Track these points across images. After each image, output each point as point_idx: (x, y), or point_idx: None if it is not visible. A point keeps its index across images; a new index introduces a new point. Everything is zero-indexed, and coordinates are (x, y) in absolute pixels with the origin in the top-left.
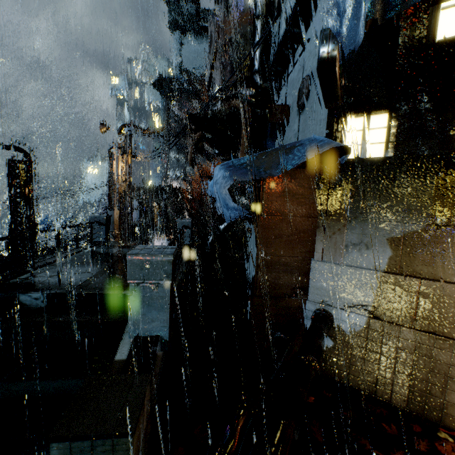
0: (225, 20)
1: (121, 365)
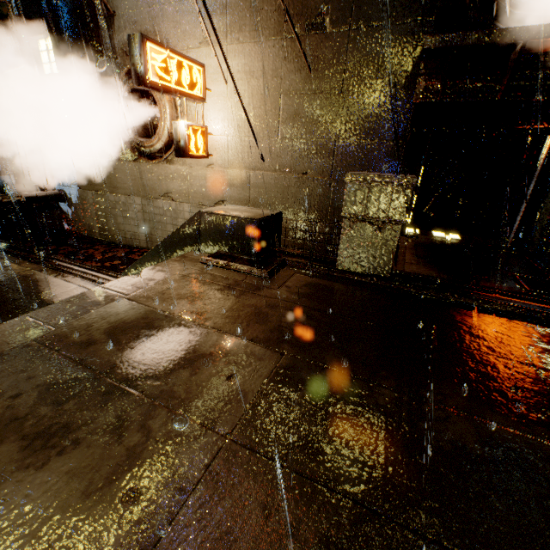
0: None
1: None
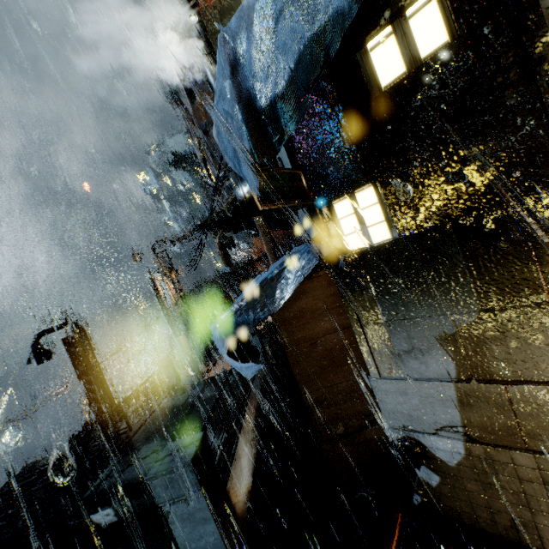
0: (192, 108)
1: None
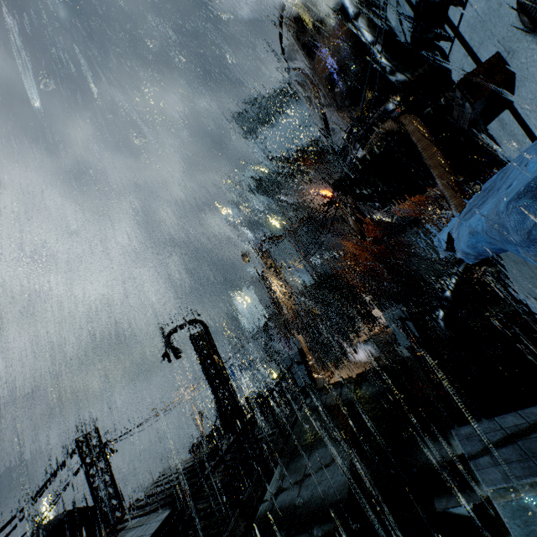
0: (311, 64)
1: None
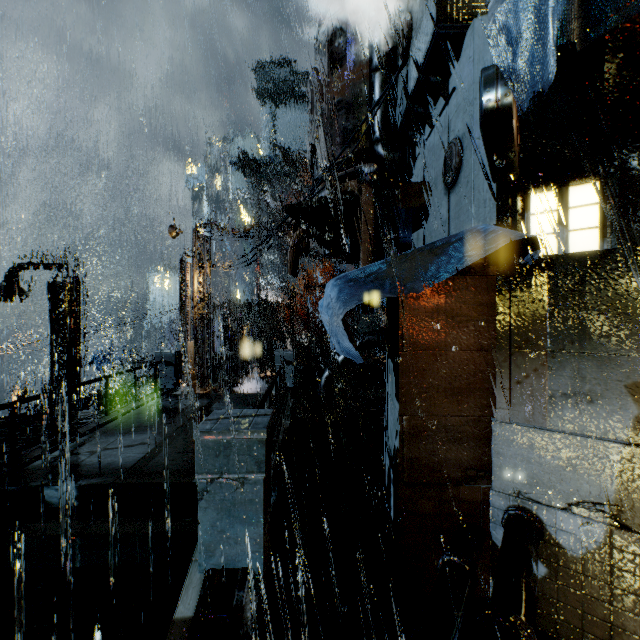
0: (329, 79)
1: (184, 630)
